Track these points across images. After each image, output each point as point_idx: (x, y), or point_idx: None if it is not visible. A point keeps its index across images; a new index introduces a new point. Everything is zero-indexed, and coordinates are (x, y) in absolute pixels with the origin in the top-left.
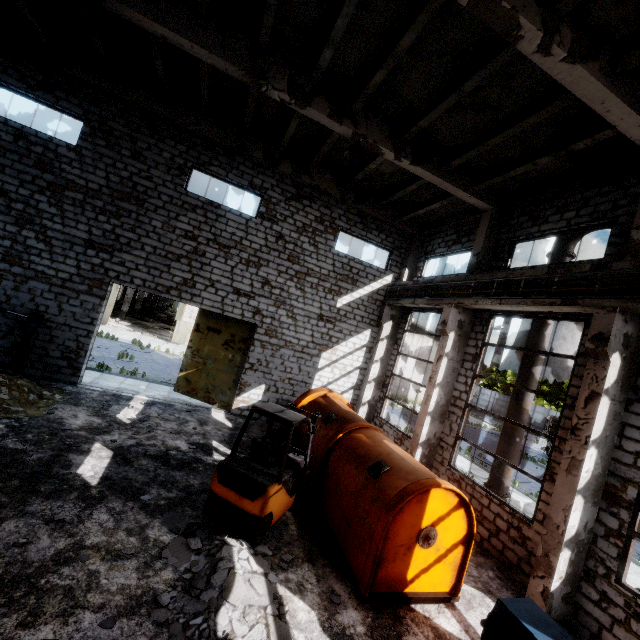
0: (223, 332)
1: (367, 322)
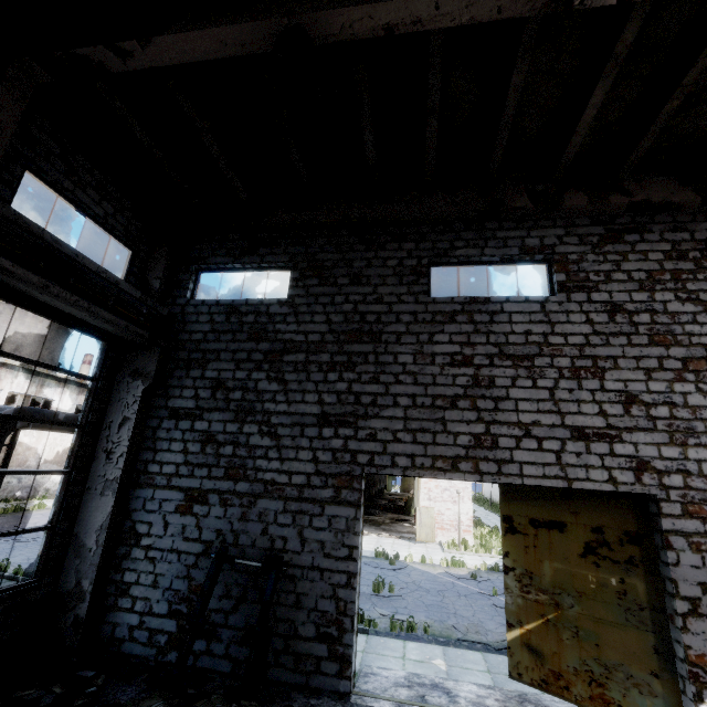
0: (569, 526)
1: None
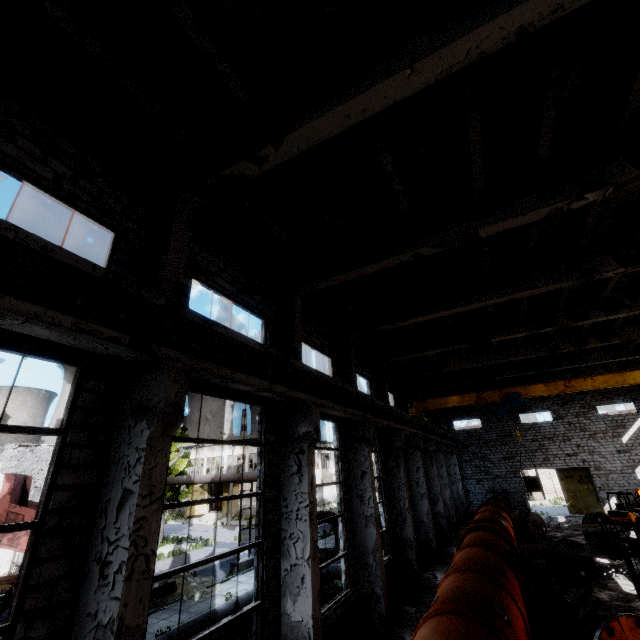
0: (574, 476)
1: None
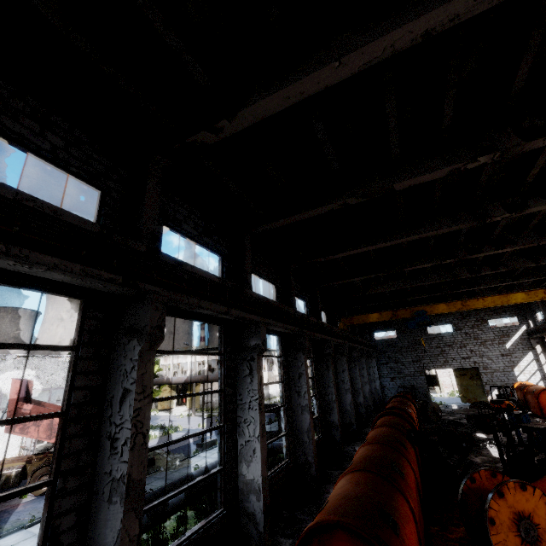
0: (466, 374)
1: (526, 349)
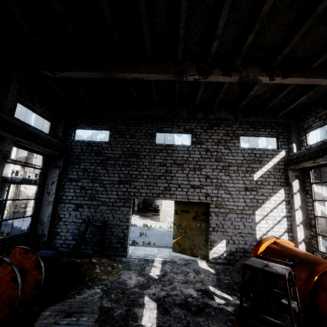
0: (190, 211)
1: (278, 184)
